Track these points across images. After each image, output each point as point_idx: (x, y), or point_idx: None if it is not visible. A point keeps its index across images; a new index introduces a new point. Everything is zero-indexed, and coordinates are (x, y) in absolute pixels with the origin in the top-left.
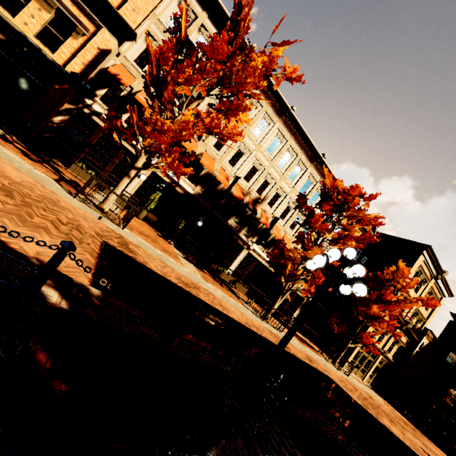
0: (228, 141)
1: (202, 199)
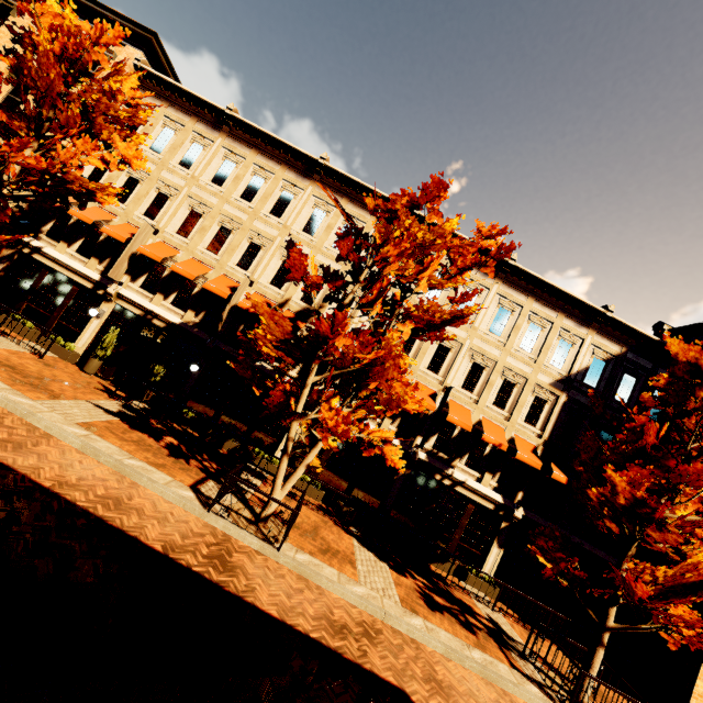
0: (230, 236)
1: (203, 330)
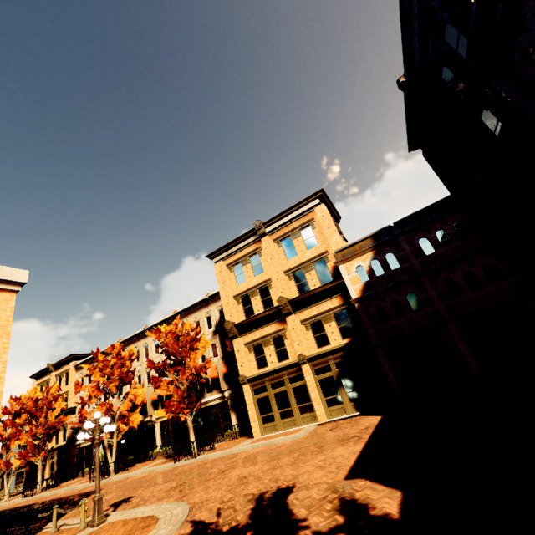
0: None
1: None
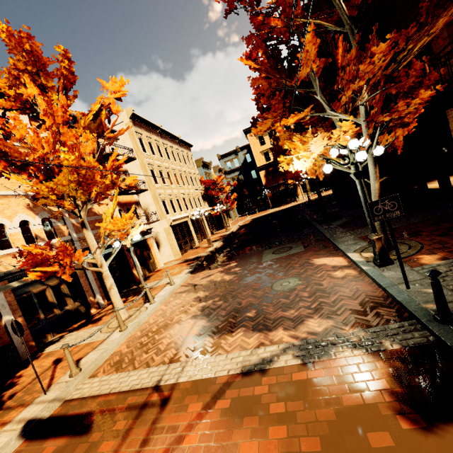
0: None
1: None
